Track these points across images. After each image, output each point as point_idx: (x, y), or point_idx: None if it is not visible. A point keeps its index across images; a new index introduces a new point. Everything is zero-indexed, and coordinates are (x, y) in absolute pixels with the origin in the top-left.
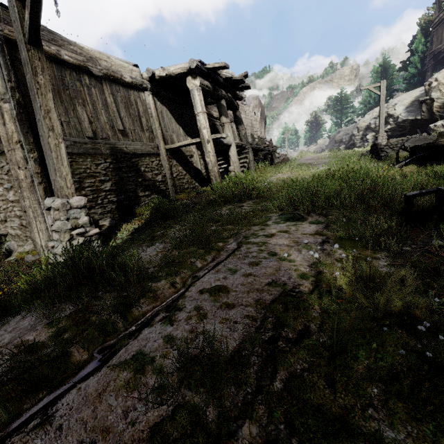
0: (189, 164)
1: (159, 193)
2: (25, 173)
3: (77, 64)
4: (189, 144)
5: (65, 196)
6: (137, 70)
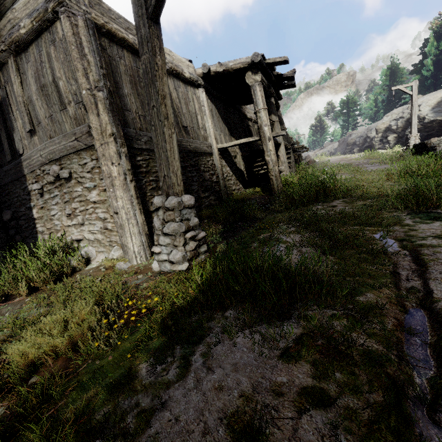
0: (234, 164)
1: (215, 194)
2: (118, 170)
3: None
4: (243, 143)
5: (176, 194)
6: (192, 66)
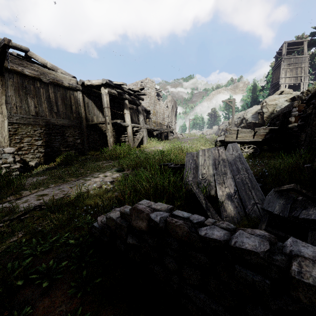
0: (103, 134)
1: (77, 150)
2: None
3: (33, 76)
4: (100, 123)
5: (2, 147)
6: (75, 79)
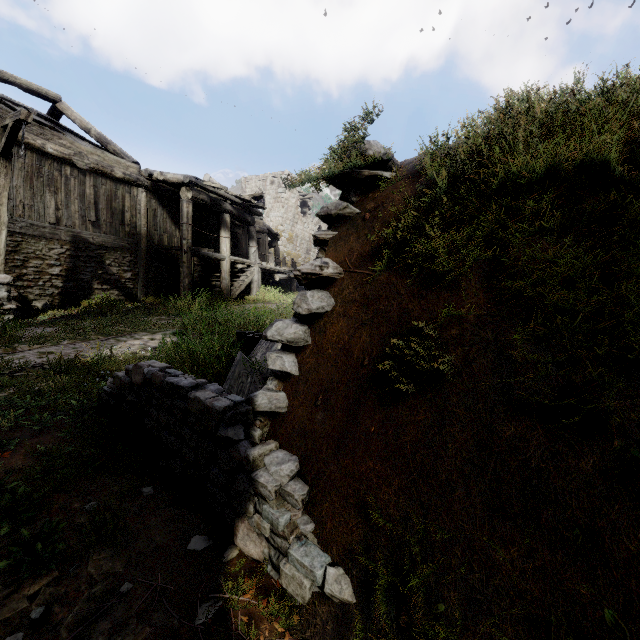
0: (178, 268)
1: (123, 290)
2: None
3: (61, 156)
4: (171, 249)
5: None
6: (136, 167)
